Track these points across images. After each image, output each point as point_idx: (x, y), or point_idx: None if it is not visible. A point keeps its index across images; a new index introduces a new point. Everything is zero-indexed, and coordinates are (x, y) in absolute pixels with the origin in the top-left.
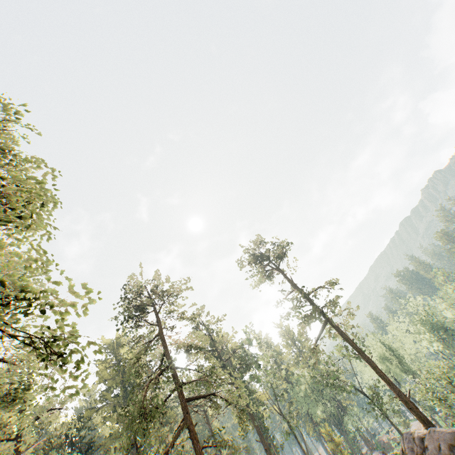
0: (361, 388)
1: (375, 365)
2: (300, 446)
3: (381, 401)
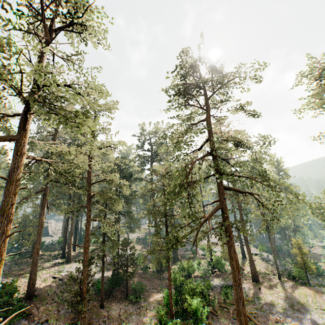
0: None
1: None
2: (269, 239)
3: None
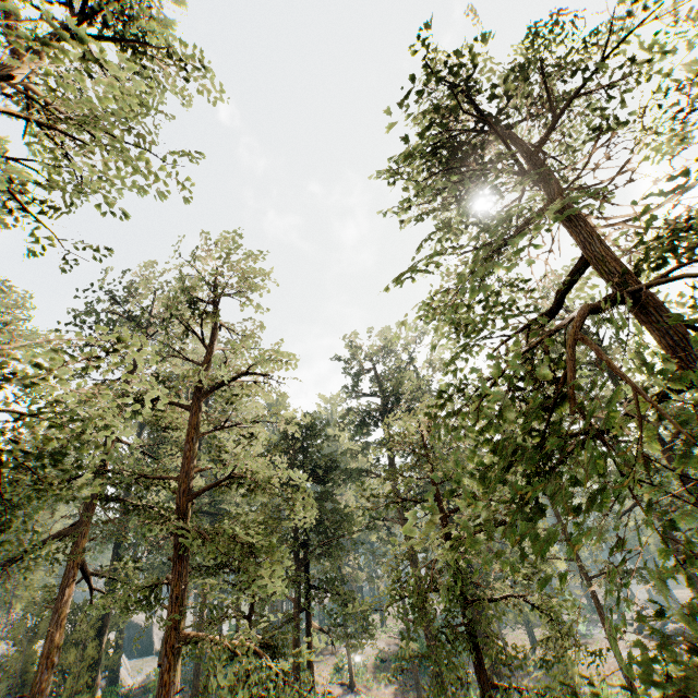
0: None
1: None
2: None
3: None
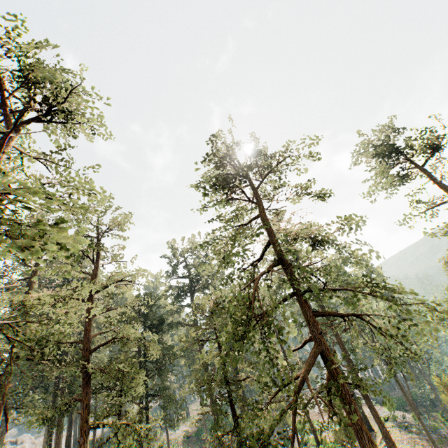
0: None
1: None
2: (400, 387)
3: None
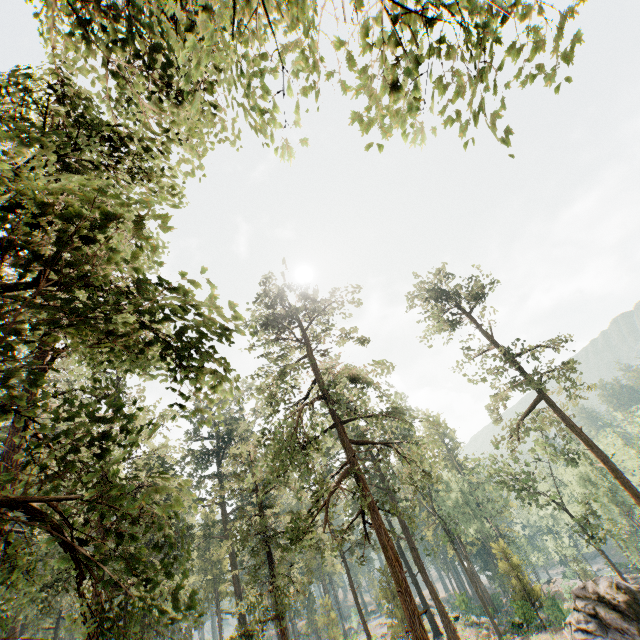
0: (563, 504)
1: (615, 467)
2: (459, 557)
3: (597, 524)
